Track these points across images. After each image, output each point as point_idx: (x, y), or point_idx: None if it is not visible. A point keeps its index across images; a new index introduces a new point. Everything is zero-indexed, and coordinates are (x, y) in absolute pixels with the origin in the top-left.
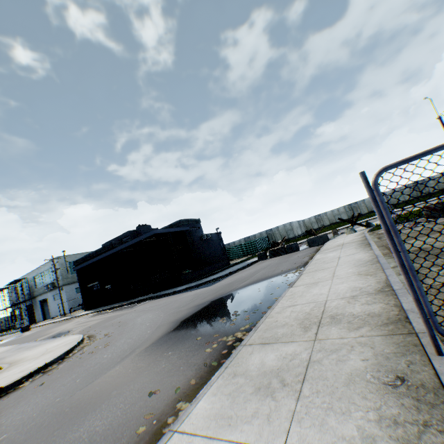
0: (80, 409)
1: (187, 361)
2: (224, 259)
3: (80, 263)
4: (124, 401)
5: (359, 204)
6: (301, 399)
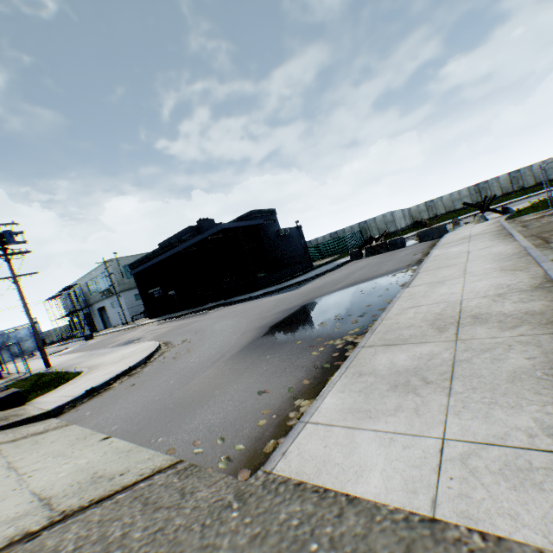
0: (186, 406)
1: (292, 364)
2: (306, 259)
3: (137, 266)
4: (232, 399)
5: (490, 183)
6: (453, 396)
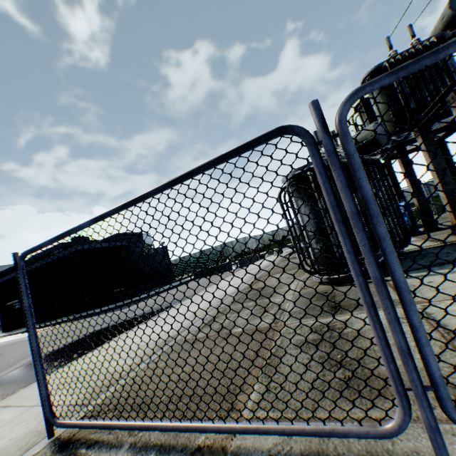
0: None
1: None
2: (168, 274)
3: (0, 278)
4: None
5: None
6: None
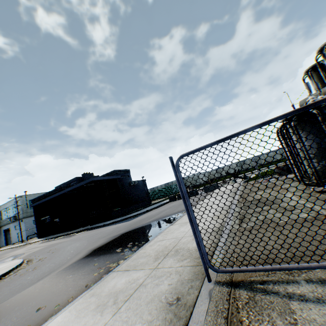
0: None
1: (77, 283)
2: (147, 199)
3: (37, 201)
4: (18, 315)
5: (246, 161)
6: (115, 314)
